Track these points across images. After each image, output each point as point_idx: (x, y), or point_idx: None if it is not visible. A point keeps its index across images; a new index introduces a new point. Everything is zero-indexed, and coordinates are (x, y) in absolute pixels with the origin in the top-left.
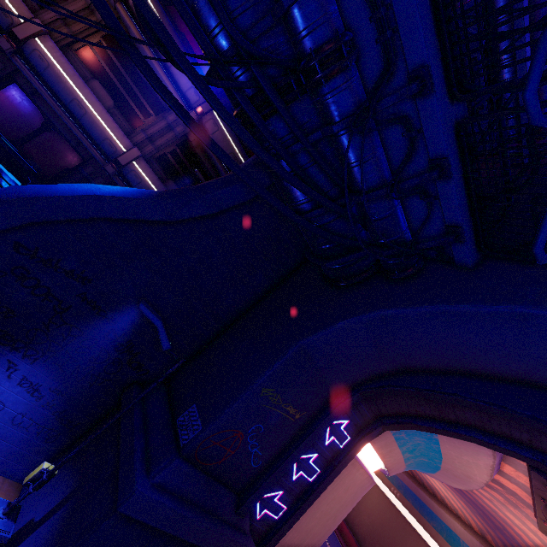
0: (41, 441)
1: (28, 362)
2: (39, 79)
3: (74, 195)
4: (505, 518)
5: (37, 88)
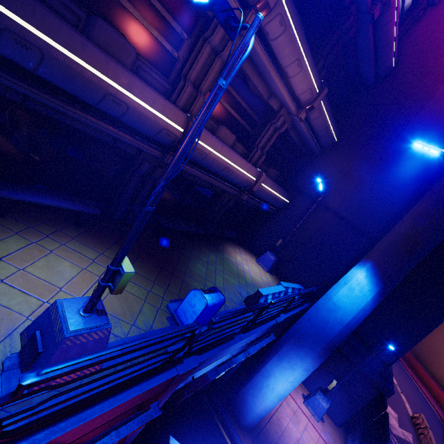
0: None
1: None
2: (192, 164)
3: (360, 323)
4: None
5: (193, 174)
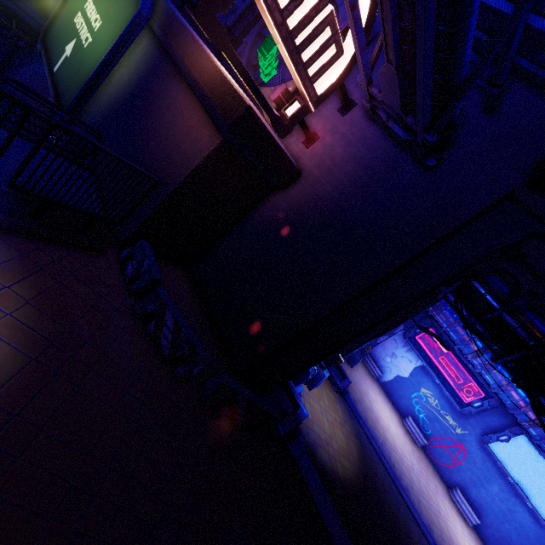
0: None
1: None
2: None
3: None
4: None
5: None
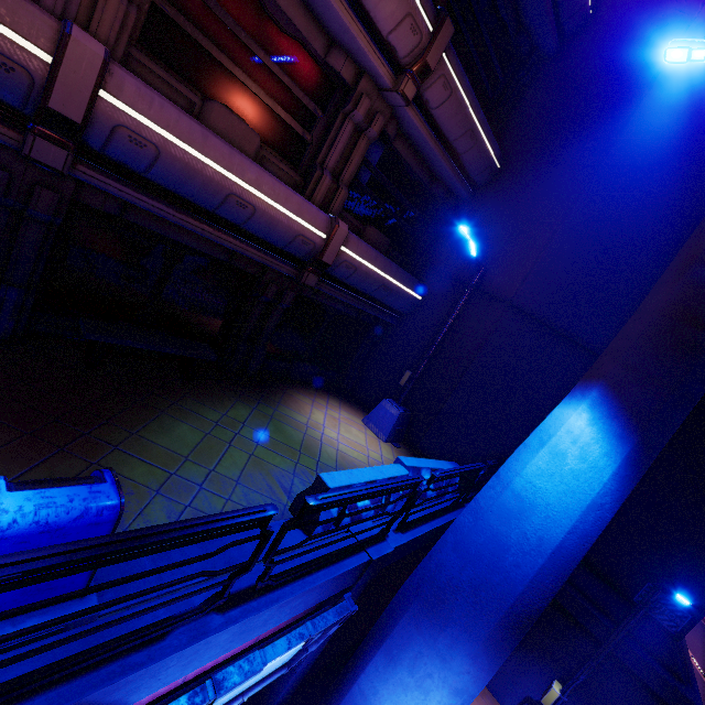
0: None
1: None
2: (138, 183)
3: (591, 544)
4: None
5: (149, 210)
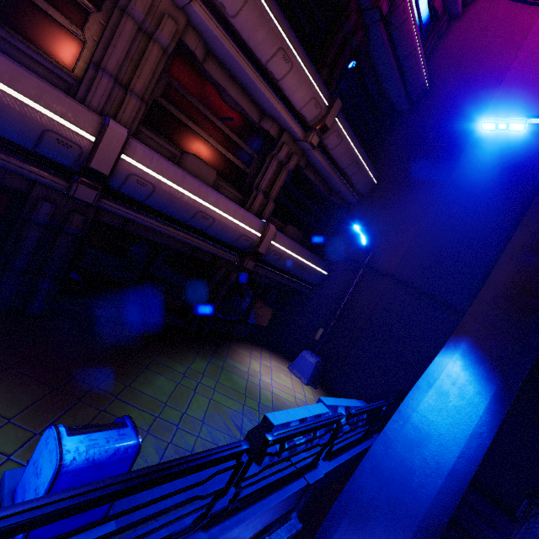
0: None
1: None
2: (138, 207)
3: (477, 466)
4: None
5: (144, 224)
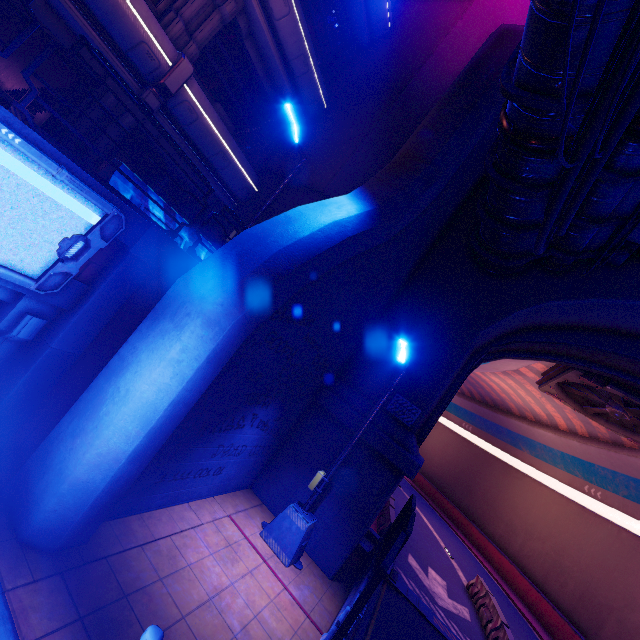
0: (263, 457)
1: (264, 408)
2: None
3: (334, 244)
4: (486, 379)
5: None
